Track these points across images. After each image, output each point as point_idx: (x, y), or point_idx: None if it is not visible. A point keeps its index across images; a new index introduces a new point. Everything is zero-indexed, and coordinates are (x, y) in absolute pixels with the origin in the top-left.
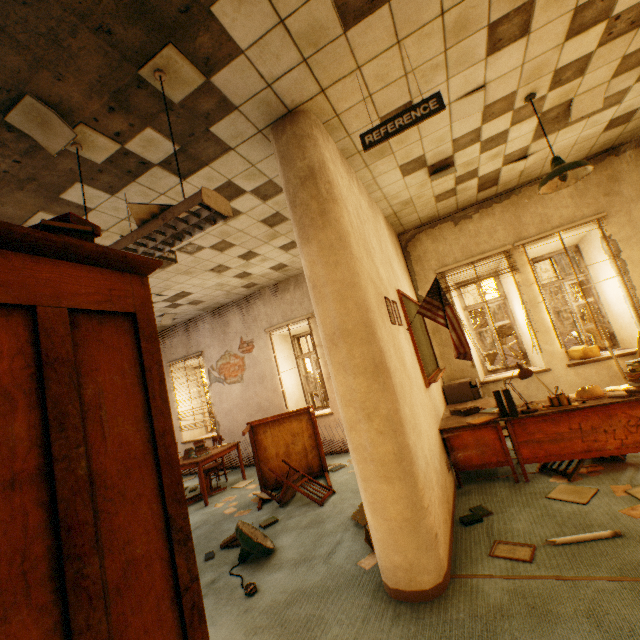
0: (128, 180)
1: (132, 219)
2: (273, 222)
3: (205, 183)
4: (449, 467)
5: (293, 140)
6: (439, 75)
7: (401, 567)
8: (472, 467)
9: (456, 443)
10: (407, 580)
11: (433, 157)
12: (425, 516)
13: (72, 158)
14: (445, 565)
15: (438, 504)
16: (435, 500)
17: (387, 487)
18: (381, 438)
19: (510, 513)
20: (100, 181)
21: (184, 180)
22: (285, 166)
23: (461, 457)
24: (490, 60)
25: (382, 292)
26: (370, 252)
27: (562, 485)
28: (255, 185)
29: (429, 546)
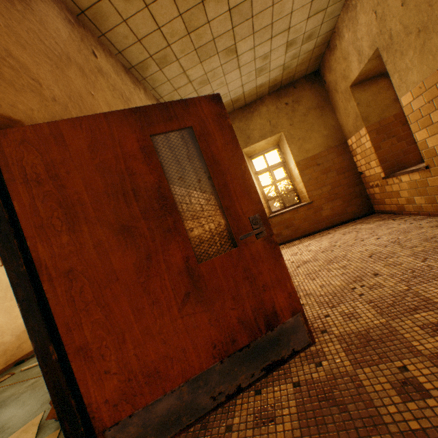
0: None
1: None
2: None
3: None
4: None
5: None
6: None
7: None
8: None
9: None
10: None
11: None
12: None
13: None
14: None
15: None
16: None
17: None
18: None
19: None
20: None
21: None
22: None
23: None
24: None
25: None
26: None
27: None
28: None
29: None
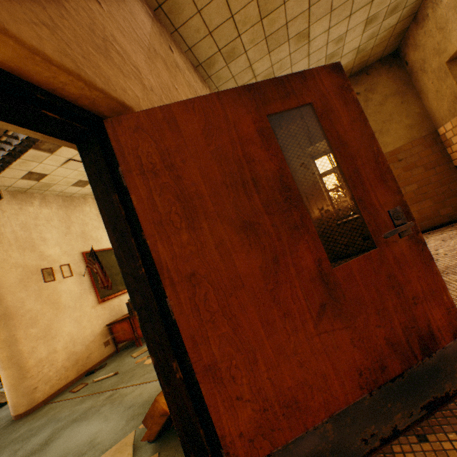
0: None
1: None
2: None
3: None
4: (109, 344)
5: None
6: (32, 163)
7: (12, 405)
8: (122, 342)
9: (115, 330)
10: (14, 410)
11: None
12: (26, 381)
13: None
14: (40, 400)
15: (57, 371)
16: (52, 370)
17: (5, 372)
18: (1, 350)
19: (109, 366)
20: None
21: None
22: None
23: (117, 337)
24: (57, 154)
25: (41, 266)
26: (34, 246)
27: (145, 347)
28: None
29: (25, 394)
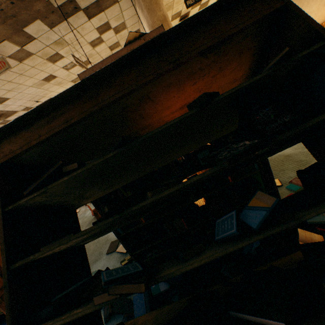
0: (63, 19)
1: (52, 46)
2: (113, 47)
3: (97, 22)
4: None
5: (153, 0)
6: None
7: None
8: None
9: None
10: None
11: (184, 12)
12: None
13: (43, 2)
14: None
15: None
16: None
17: None
18: None
19: None
20: (49, 19)
21: (89, 20)
22: (151, 14)
23: None
24: None
25: None
26: None
27: None
28: (117, 24)
29: None
